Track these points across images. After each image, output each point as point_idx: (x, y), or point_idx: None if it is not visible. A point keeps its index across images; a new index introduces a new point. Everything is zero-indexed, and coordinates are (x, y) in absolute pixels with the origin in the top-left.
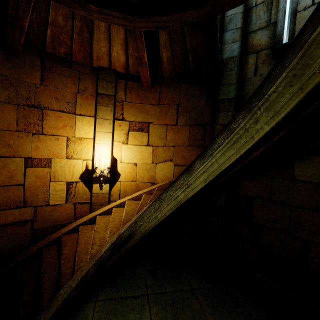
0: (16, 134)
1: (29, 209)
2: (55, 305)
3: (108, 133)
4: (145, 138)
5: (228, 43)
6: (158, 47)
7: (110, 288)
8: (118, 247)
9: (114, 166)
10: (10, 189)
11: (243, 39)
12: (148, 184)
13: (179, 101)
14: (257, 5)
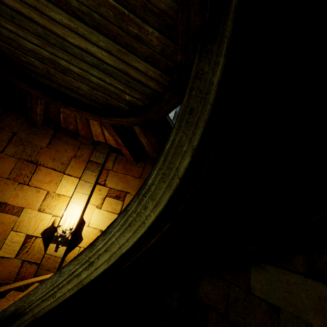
0: (5, 181)
1: None
2: None
3: (85, 195)
4: (119, 206)
5: None
6: (136, 134)
7: None
8: None
9: (80, 229)
10: None
11: None
12: None
13: None
14: None
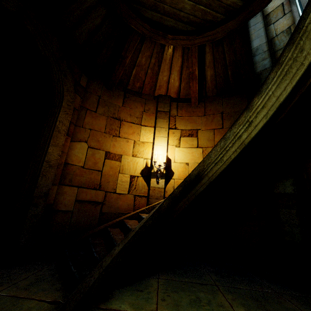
0: (104, 135)
1: (101, 193)
2: (133, 232)
3: (164, 138)
4: (195, 141)
5: (259, 62)
6: (204, 67)
7: (171, 274)
8: (188, 184)
9: (169, 165)
10: (93, 173)
11: (271, 56)
12: None
13: (222, 110)
14: (277, 35)
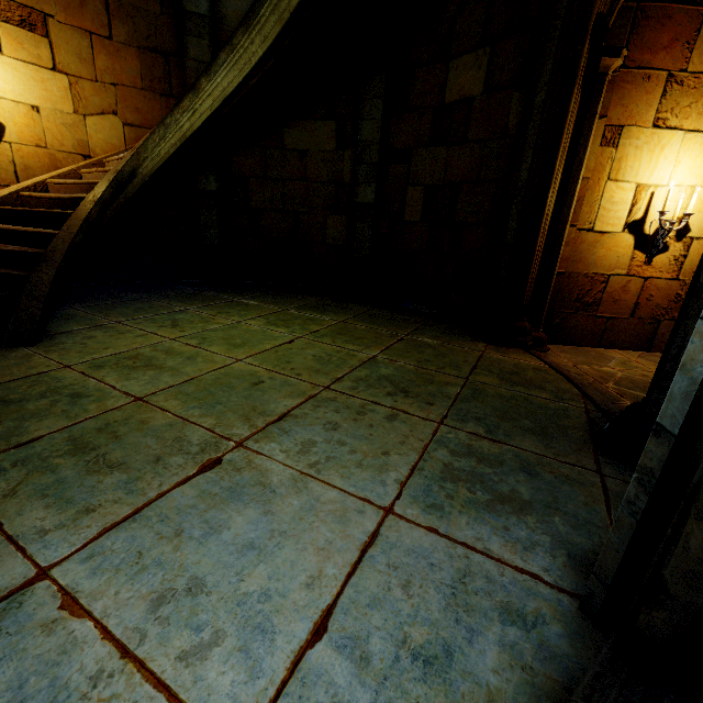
0: None
1: None
2: (59, 253)
3: None
4: (45, 50)
5: None
6: None
7: (82, 303)
8: (121, 186)
9: None
10: None
11: None
12: (76, 157)
13: None
14: None
